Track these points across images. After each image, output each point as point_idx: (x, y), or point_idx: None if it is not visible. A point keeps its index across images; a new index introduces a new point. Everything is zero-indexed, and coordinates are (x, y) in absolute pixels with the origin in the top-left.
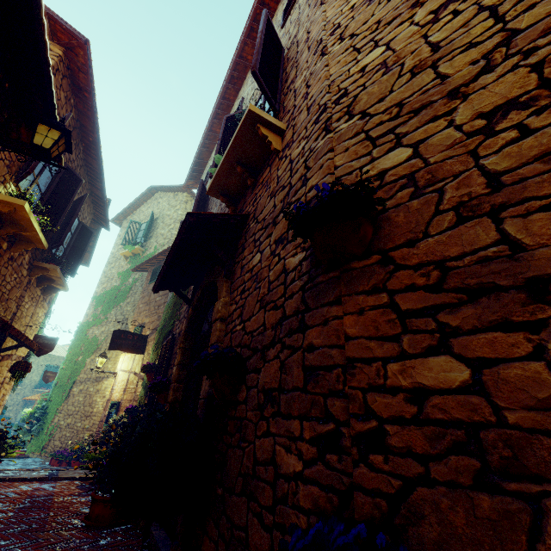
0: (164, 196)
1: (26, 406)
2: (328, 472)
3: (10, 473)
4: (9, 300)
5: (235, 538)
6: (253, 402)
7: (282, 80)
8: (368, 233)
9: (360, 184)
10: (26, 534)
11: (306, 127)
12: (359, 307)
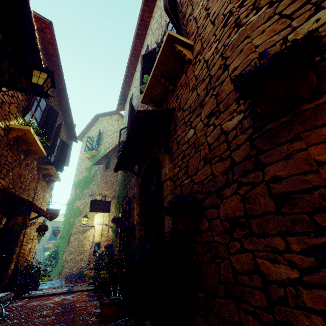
0: (104, 119)
1: (45, 251)
2: None
3: (46, 291)
4: (29, 190)
5: None
6: (218, 229)
7: (180, 18)
8: (313, 79)
9: (309, 35)
10: None
11: (215, 34)
12: (324, 137)
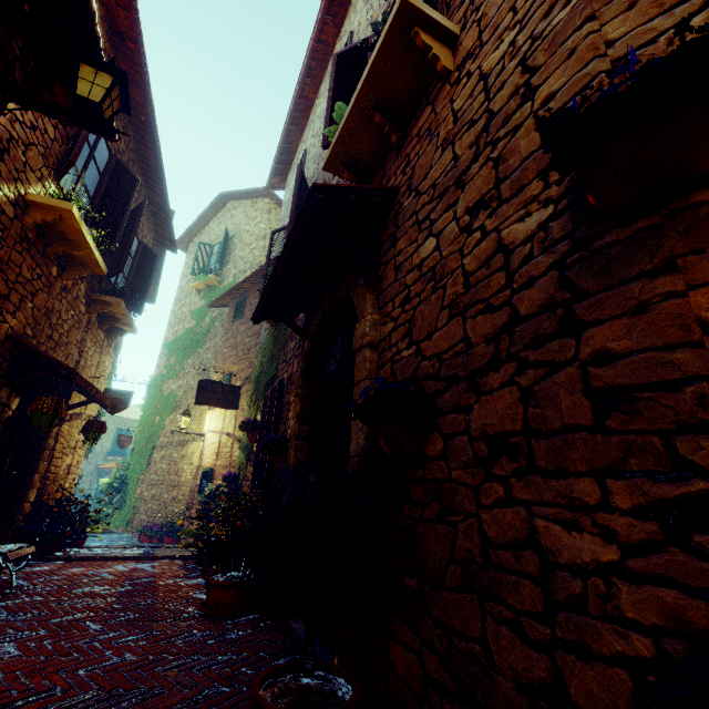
0: (239, 206)
1: (100, 477)
2: (705, 565)
3: (100, 550)
4: (69, 345)
5: (460, 651)
6: (462, 456)
7: None
8: None
9: None
10: (136, 624)
11: (514, 7)
12: None
